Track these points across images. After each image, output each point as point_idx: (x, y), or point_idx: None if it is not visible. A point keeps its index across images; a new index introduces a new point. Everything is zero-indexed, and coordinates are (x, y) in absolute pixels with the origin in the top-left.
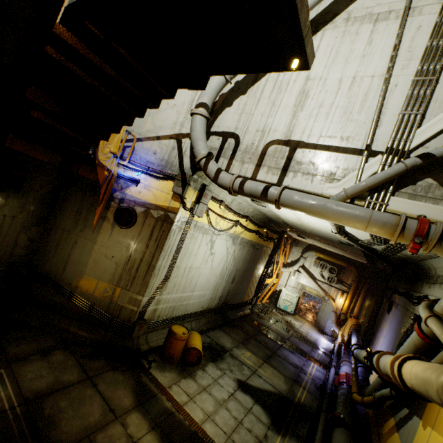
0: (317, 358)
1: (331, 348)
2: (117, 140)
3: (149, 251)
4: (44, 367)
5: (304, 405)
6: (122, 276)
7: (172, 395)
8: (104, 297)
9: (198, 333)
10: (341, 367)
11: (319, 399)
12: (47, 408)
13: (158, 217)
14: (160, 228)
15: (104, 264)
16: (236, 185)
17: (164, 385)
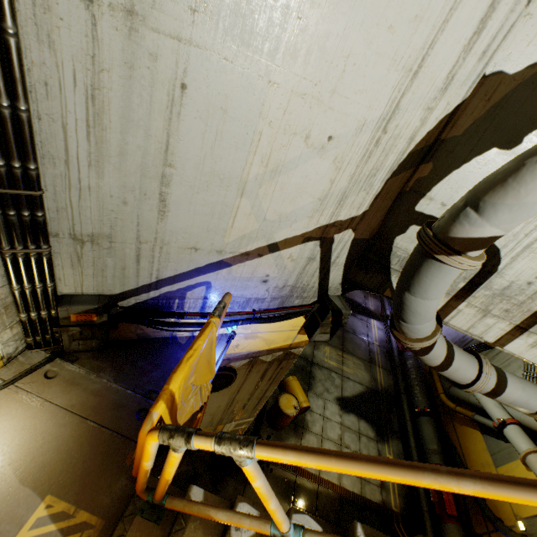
0: (372, 308)
1: None
2: (204, 359)
3: (260, 390)
4: None
5: (386, 390)
6: (223, 418)
7: (306, 471)
8: None
9: (293, 377)
10: None
11: (392, 372)
12: None
13: (273, 359)
14: (277, 368)
15: None
16: (481, 390)
17: None
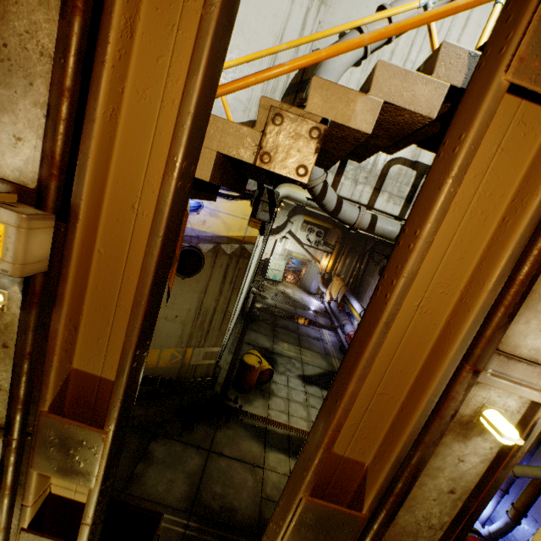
0: (323, 323)
1: (323, 308)
2: None
3: (224, 297)
4: (162, 470)
5: None
6: (192, 335)
7: (276, 421)
8: (173, 364)
9: (255, 350)
10: (345, 326)
11: None
12: (211, 503)
13: (232, 252)
14: (236, 267)
15: (166, 329)
16: (365, 224)
17: (263, 415)
